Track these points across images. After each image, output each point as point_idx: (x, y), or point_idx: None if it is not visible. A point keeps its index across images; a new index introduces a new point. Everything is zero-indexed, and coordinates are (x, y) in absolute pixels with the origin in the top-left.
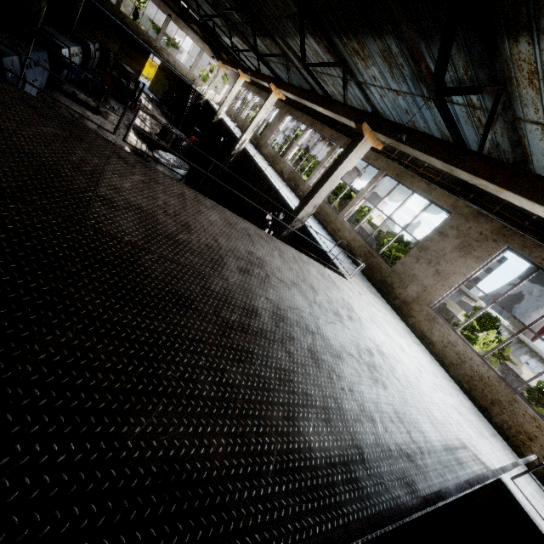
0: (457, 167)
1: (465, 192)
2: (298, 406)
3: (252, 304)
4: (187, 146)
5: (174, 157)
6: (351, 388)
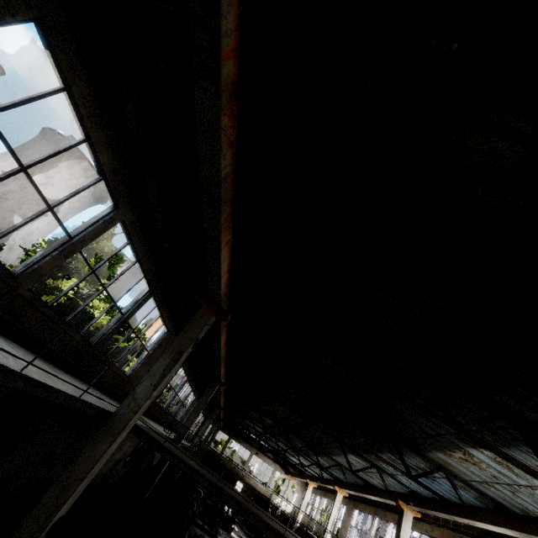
0: (451, 514)
1: None
2: None
3: None
4: None
5: None
6: None
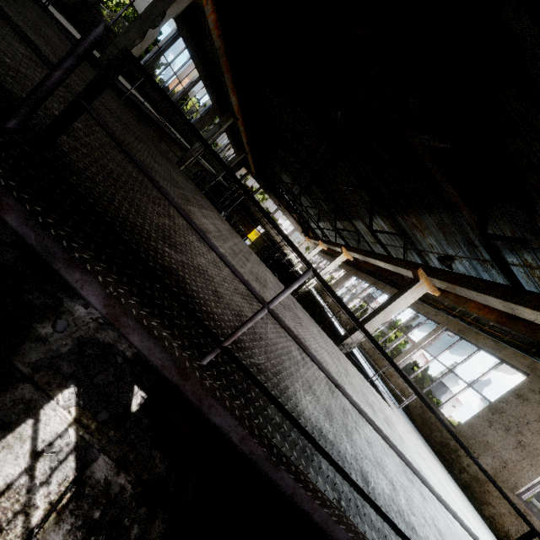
0: (517, 303)
1: None
2: (298, 378)
3: (280, 315)
4: None
5: None
6: (369, 442)
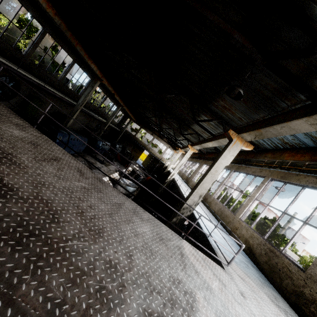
0: None
1: None
2: None
3: None
4: (143, 179)
5: (131, 182)
6: None
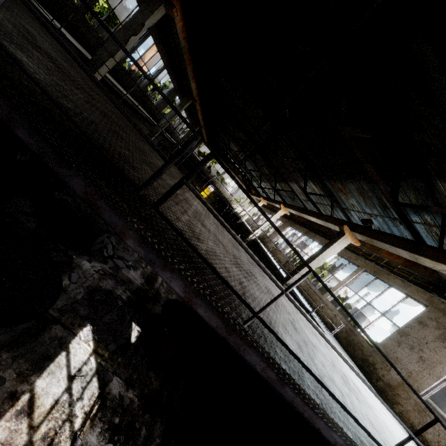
0: (420, 255)
1: (438, 290)
2: (279, 323)
3: (254, 274)
4: None
5: None
6: (323, 364)
